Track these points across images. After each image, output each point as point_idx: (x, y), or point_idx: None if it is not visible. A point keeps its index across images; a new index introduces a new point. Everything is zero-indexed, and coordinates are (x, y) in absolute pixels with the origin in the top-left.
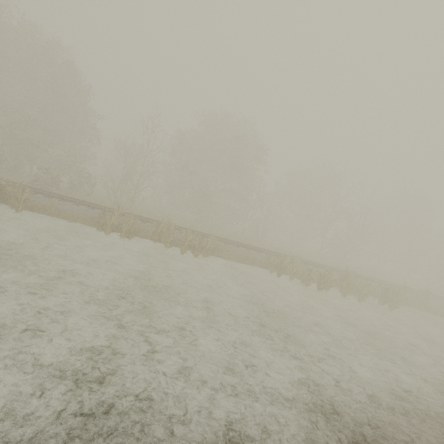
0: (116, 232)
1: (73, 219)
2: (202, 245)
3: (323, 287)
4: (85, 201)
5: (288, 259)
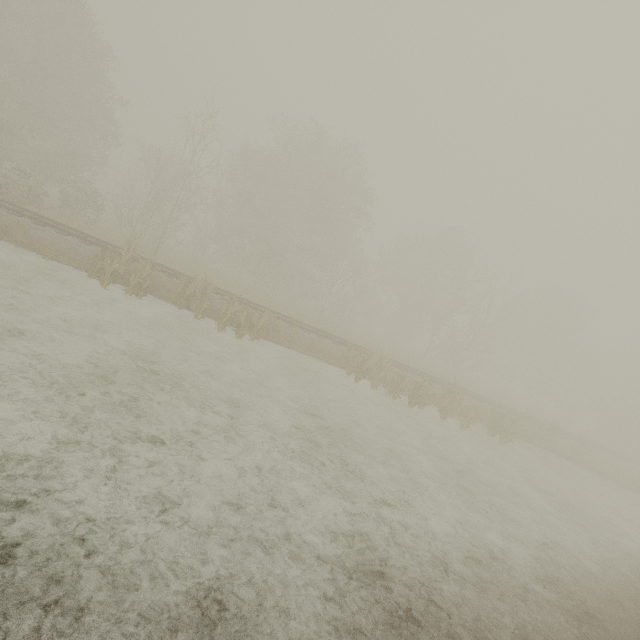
0: (122, 284)
1: (51, 255)
2: (250, 322)
3: (416, 403)
4: (79, 231)
5: (376, 358)
